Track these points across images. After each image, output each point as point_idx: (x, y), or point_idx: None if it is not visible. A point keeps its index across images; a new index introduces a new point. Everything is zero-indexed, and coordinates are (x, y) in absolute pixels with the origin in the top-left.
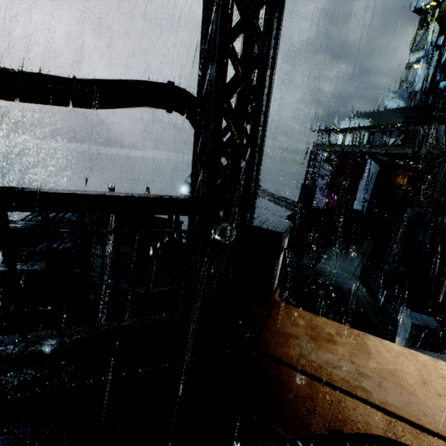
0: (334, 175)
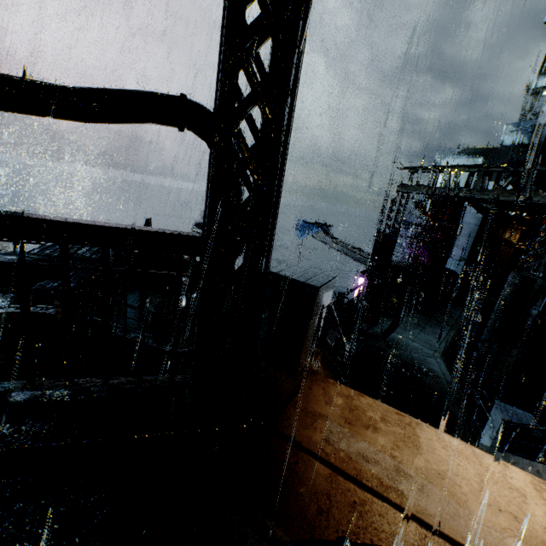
0: (426, 225)
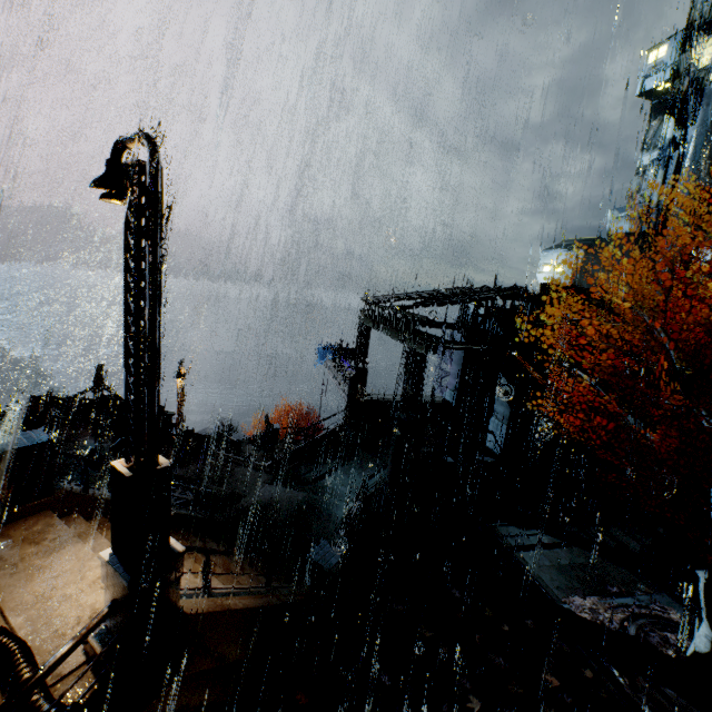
0: None
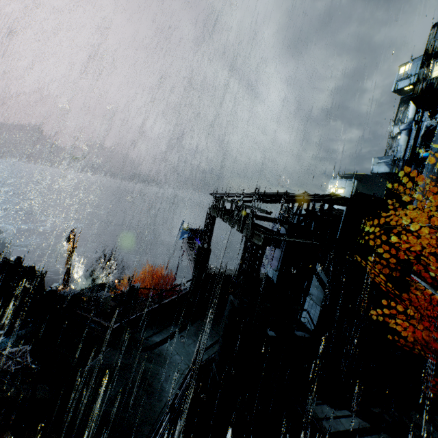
0: None
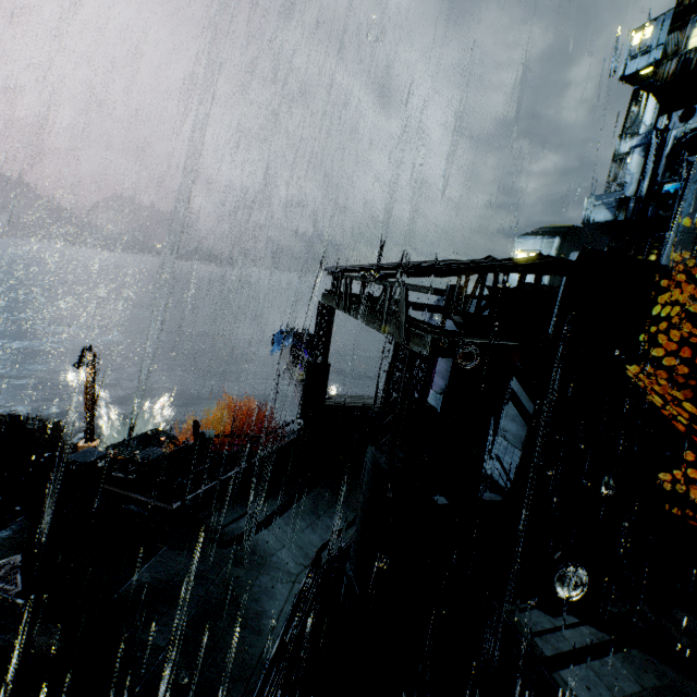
0: None
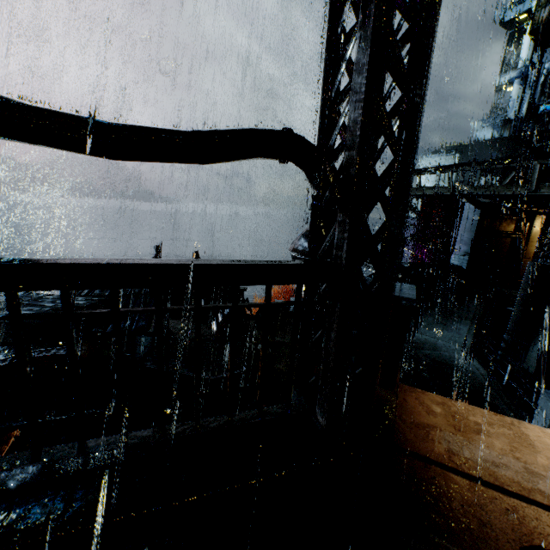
0: (422, 224)
